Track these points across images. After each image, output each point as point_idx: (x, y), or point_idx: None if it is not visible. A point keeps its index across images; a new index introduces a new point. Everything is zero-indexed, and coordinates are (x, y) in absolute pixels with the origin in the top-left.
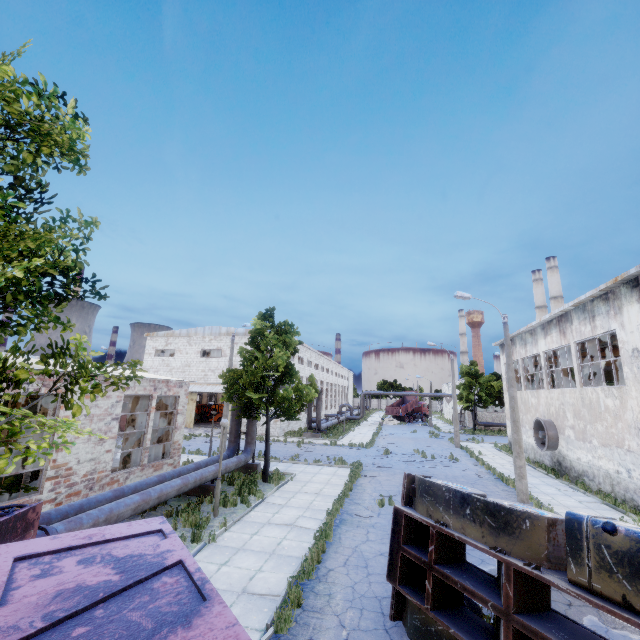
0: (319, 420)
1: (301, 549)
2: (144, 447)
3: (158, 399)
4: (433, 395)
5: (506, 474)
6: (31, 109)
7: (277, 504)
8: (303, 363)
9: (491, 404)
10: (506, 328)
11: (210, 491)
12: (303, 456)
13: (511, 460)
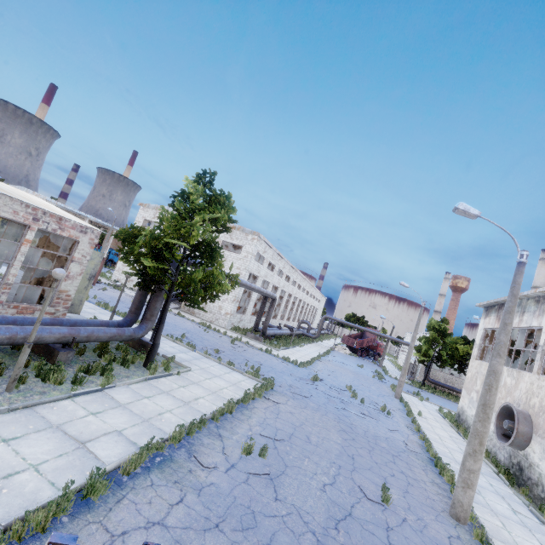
0: (266, 325)
1: (24, 504)
2: (4, 282)
3: (64, 241)
4: (392, 339)
5: (443, 455)
6: None
7: (116, 400)
8: (273, 270)
9: (449, 366)
10: (520, 271)
11: (53, 356)
12: (225, 353)
13: (454, 435)
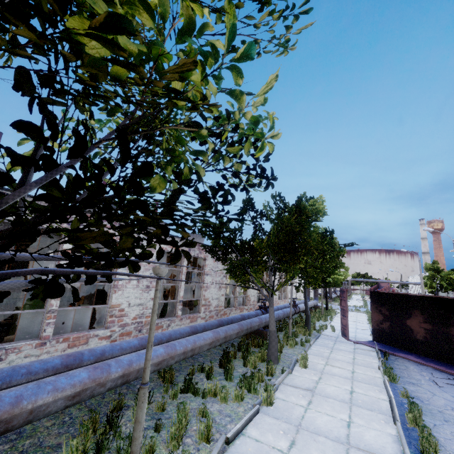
0: (331, 292)
1: (366, 326)
2: (282, 293)
3: None
4: (403, 283)
5: None
6: (315, 206)
7: None
8: None
9: (451, 290)
10: None
11: (311, 311)
12: (332, 307)
13: None
